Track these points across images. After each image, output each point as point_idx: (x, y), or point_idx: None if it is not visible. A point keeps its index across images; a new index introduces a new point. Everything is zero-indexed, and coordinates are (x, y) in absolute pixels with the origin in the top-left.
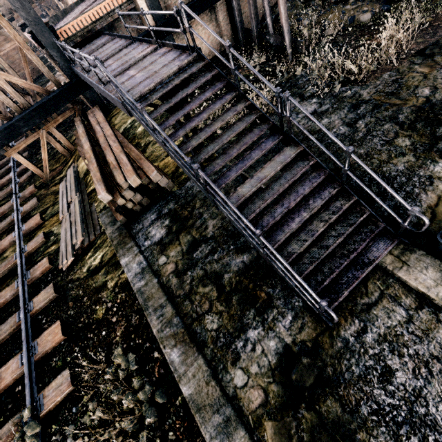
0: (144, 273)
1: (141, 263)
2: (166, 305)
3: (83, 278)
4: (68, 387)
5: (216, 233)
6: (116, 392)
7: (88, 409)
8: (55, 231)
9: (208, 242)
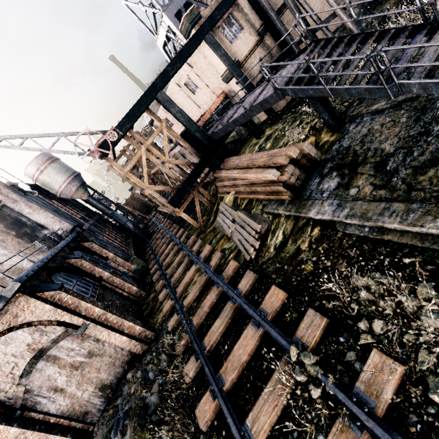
0: (342, 205)
1: (333, 203)
2: (391, 205)
3: (274, 256)
4: (321, 319)
5: (398, 145)
6: (386, 299)
7: (360, 332)
8: (227, 247)
9: (395, 154)
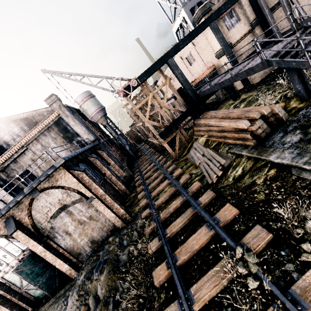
0: (302, 154)
1: (293, 152)
2: None
3: (231, 184)
4: (267, 234)
5: None
6: None
7: (301, 251)
8: (194, 172)
9: None
